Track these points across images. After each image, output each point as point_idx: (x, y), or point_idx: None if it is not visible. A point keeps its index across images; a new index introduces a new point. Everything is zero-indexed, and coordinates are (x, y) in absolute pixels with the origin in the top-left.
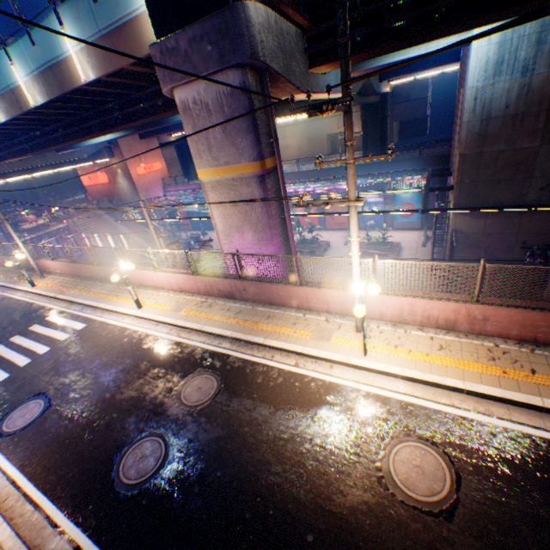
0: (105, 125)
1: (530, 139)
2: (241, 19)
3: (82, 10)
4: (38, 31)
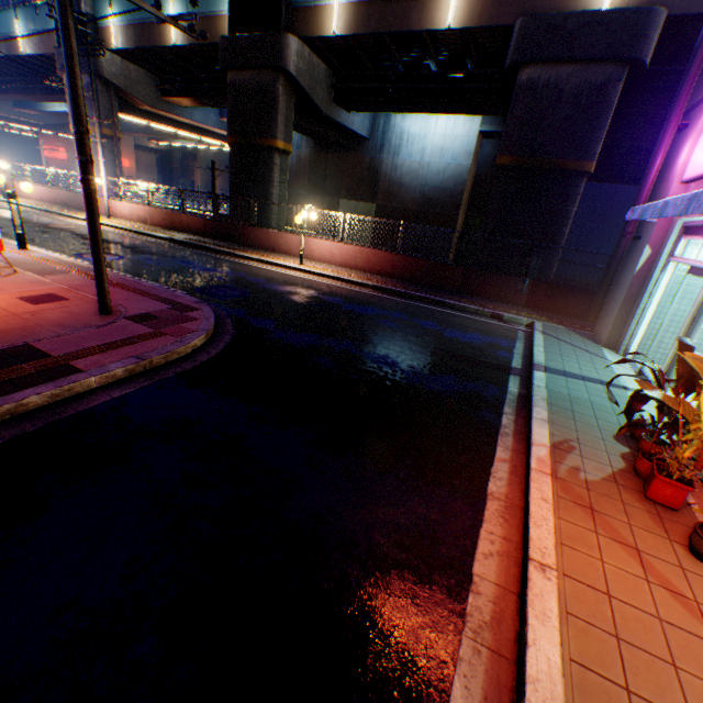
0: (47, 91)
1: (304, 190)
2: (93, 54)
3: (31, 16)
4: (3, 15)
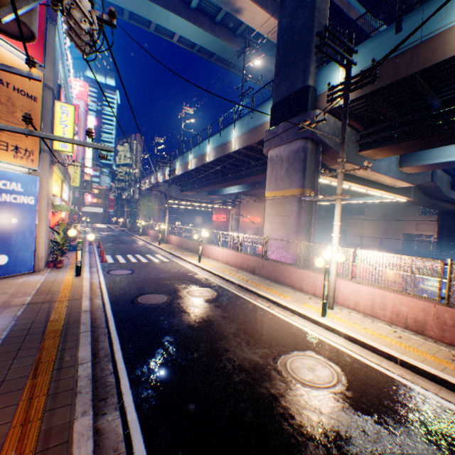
0: (234, 177)
1: None
2: (310, 117)
3: (244, 122)
4: (224, 131)
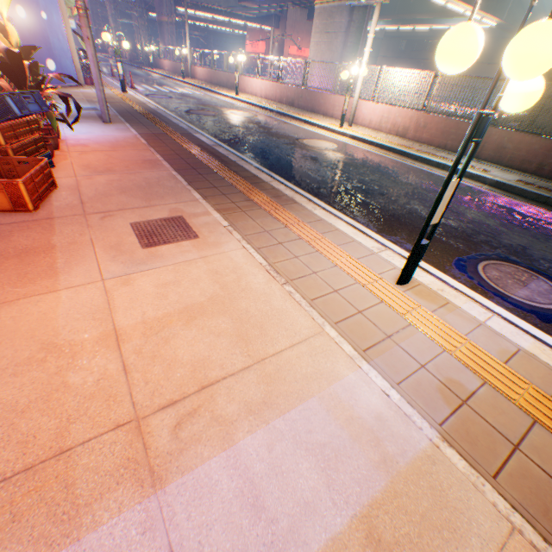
0: None
1: None
2: None
3: None
4: None
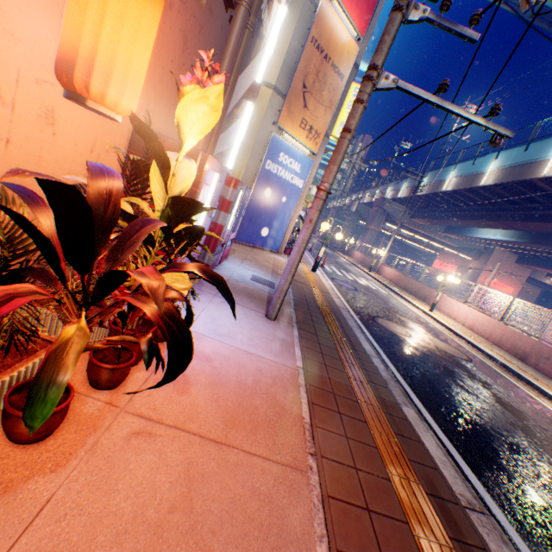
0: (513, 217)
1: None
2: None
3: None
4: (536, 144)
